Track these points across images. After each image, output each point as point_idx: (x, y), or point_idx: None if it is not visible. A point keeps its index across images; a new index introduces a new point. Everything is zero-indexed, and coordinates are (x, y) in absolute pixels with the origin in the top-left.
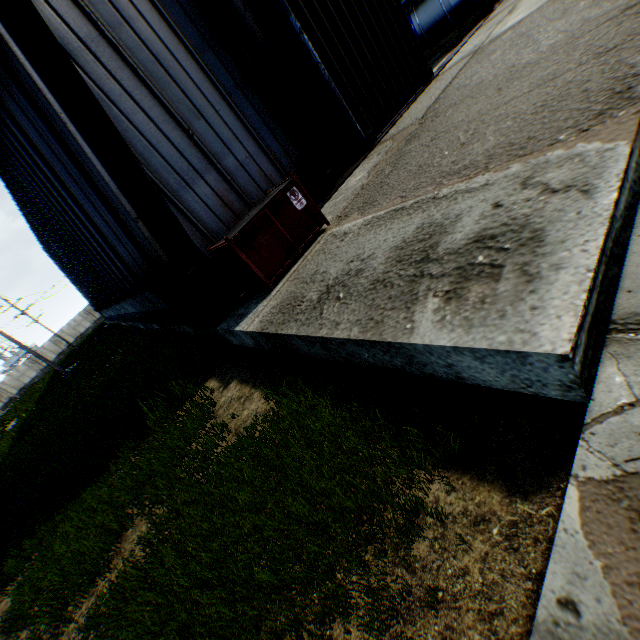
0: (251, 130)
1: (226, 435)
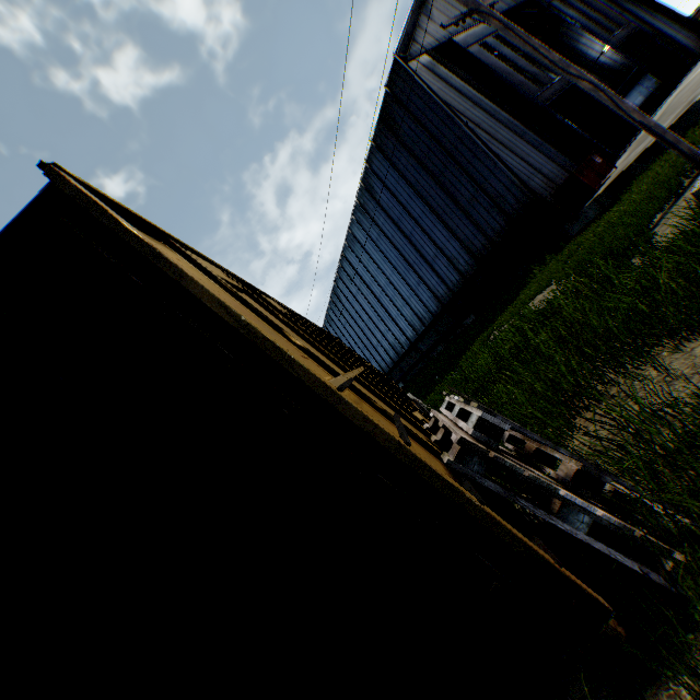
0: (550, 159)
1: None
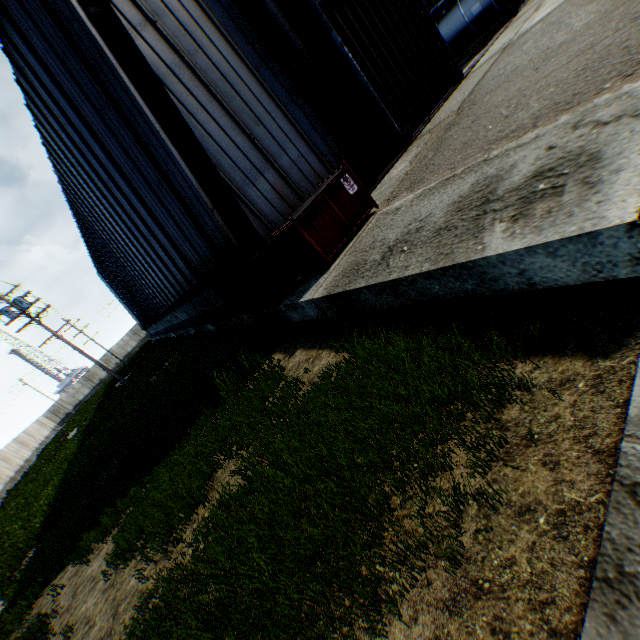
0: (302, 133)
1: (300, 387)
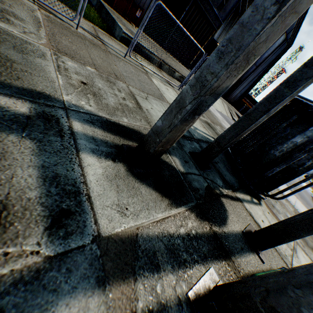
0: None
1: None
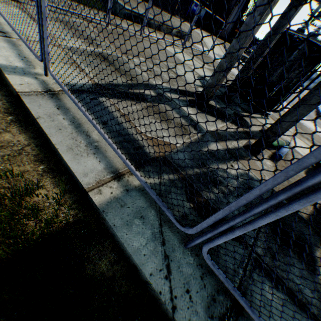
0: None
1: None
